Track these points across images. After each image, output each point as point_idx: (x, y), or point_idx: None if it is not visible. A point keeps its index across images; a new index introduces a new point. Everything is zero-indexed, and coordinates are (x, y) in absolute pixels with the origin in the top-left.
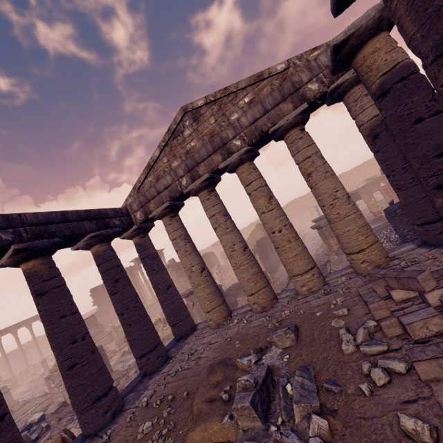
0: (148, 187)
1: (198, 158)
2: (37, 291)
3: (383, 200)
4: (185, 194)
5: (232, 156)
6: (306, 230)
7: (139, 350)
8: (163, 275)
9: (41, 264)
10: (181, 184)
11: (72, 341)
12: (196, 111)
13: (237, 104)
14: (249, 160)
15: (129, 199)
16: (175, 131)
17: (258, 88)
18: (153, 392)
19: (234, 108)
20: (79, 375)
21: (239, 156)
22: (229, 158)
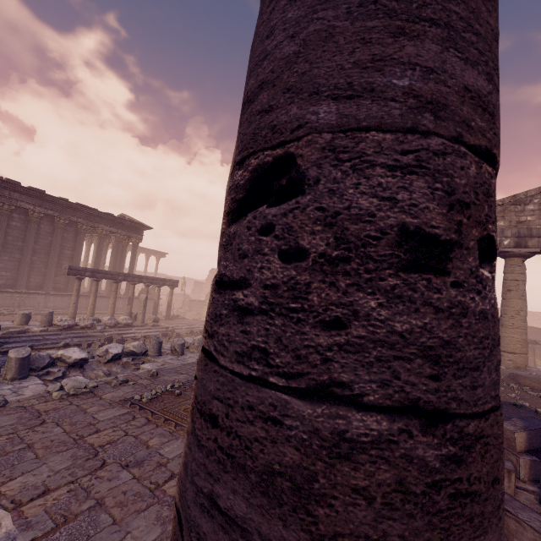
0: None
1: (535, 232)
2: None
3: None
4: None
5: None
6: None
7: None
8: None
9: None
10: (501, 242)
11: None
12: None
13: None
14: None
15: None
16: (518, 199)
17: None
18: None
19: None
20: None
21: None
22: None
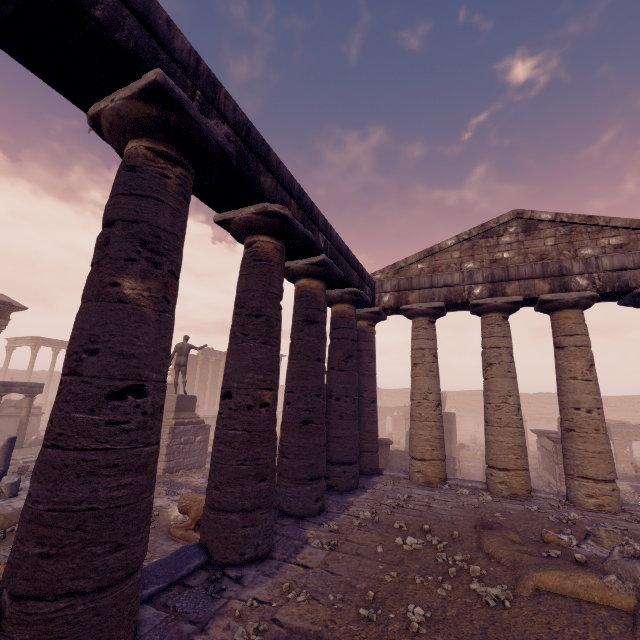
0: (414, 274)
1: (514, 273)
2: (308, 316)
3: (637, 459)
4: (463, 305)
5: (569, 293)
6: (482, 440)
7: (339, 454)
8: (374, 383)
9: (321, 290)
10: (471, 291)
11: (318, 393)
12: (533, 222)
13: (597, 240)
14: (582, 308)
15: (378, 274)
16: (489, 230)
17: (637, 237)
18: (374, 511)
19: (589, 242)
20: (311, 437)
21: (579, 297)
22: (562, 294)
